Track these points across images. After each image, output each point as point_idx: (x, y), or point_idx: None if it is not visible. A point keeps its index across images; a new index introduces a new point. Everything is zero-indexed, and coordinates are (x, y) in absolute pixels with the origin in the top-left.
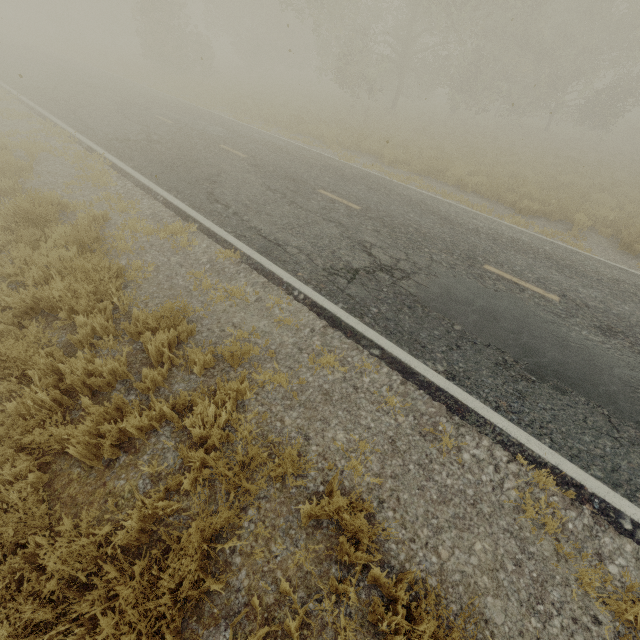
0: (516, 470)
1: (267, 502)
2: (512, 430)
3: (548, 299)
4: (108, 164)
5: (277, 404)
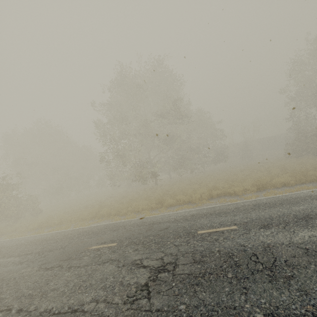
0: None
1: None
2: None
3: None
4: None
5: None
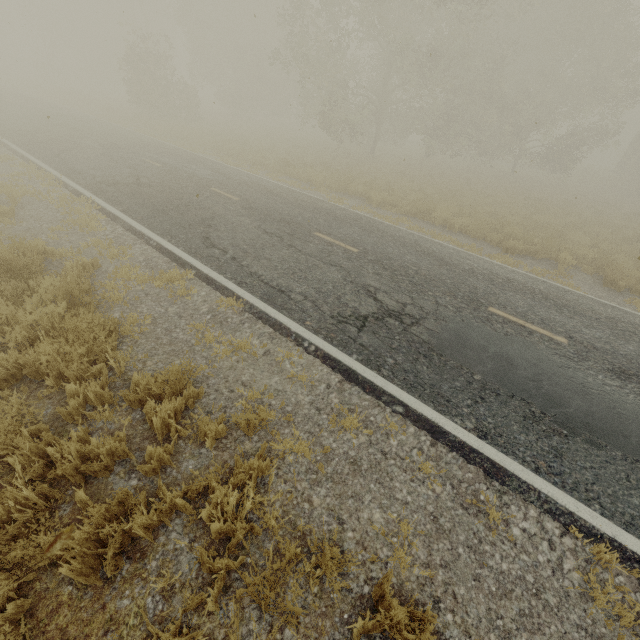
0: (572, 545)
1: (306, 615)
2: (558, 496)
3: (557, 342)
4: (96, 208)
5: (302, 479)
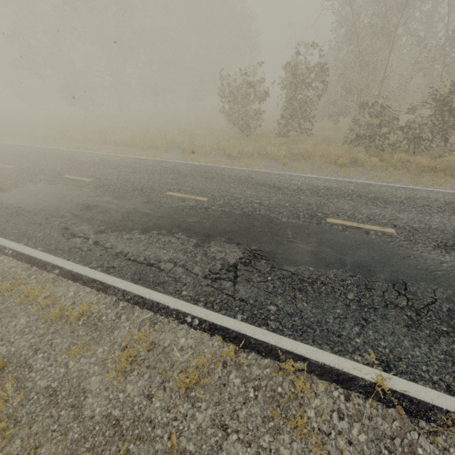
0: None
1: None
2: None
3: (85, 181)
4: None
5: None
